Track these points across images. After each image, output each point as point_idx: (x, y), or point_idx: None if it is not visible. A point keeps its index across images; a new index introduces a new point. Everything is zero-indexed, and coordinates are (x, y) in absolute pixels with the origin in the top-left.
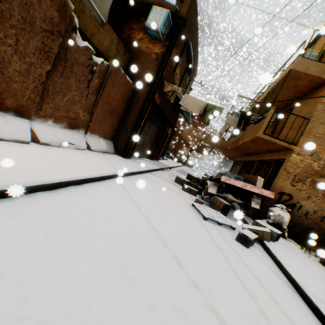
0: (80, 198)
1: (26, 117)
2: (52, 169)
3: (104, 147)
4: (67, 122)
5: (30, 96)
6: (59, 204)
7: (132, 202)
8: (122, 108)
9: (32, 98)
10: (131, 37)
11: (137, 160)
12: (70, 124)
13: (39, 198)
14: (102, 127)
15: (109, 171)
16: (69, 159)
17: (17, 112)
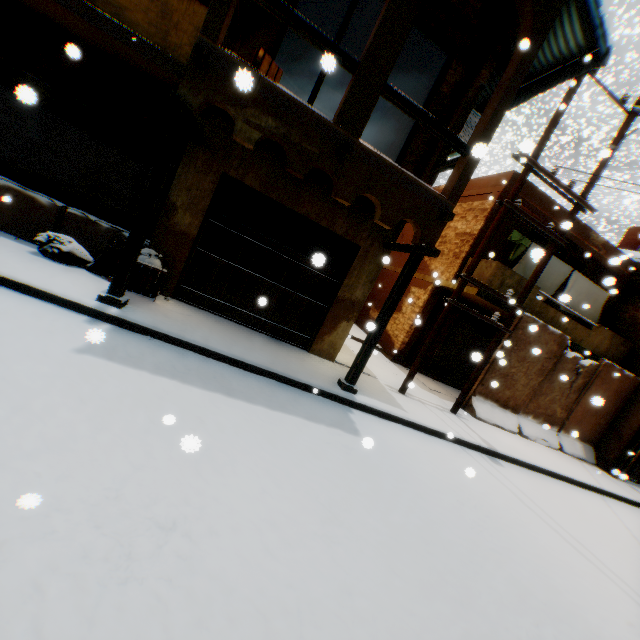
0: (566, 489)
1: (515, 413)
2: (542, 460)
3: (579, 451)
4: (542, 418)
5: (522, 399)
6: (553, 485)
7: (617, 518)
8: (613, 407)
9: (523, 400)
10: (634, 316)
11: (638, 489)
12: (544, 420)
13: (541, 476)
14: (579, 426)
15: (589, 481)
16: (547, 455)
17: (511, 409)
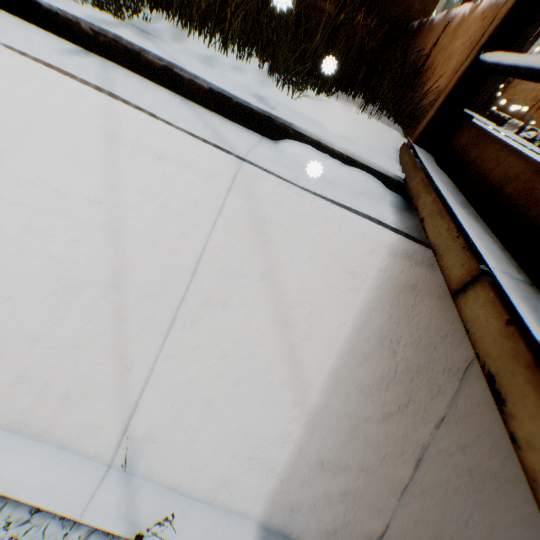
0: None
1: None
2: None
3: None
4: None
5: None
6: None
7: None
8: None
9: None
10: None
11: None
12: None
13: None
14: None
15: None
16: None
17: None
